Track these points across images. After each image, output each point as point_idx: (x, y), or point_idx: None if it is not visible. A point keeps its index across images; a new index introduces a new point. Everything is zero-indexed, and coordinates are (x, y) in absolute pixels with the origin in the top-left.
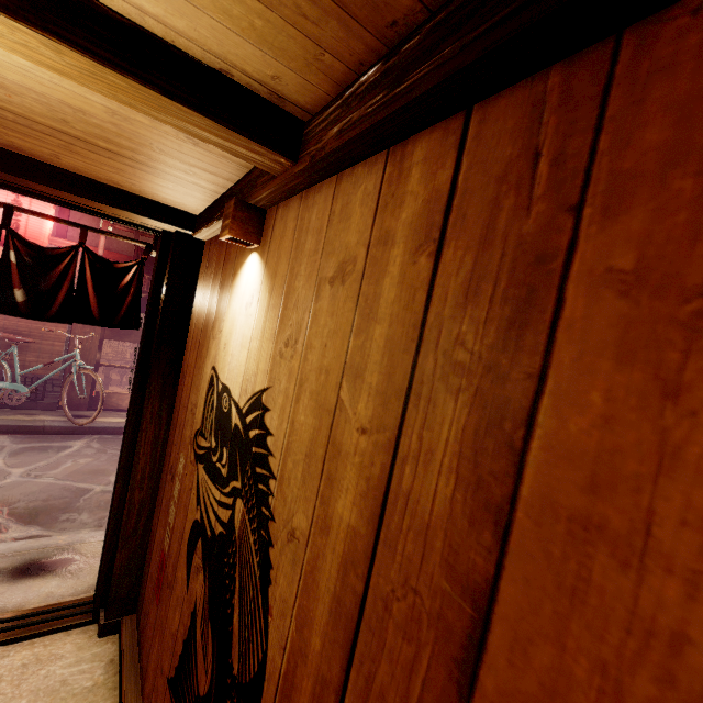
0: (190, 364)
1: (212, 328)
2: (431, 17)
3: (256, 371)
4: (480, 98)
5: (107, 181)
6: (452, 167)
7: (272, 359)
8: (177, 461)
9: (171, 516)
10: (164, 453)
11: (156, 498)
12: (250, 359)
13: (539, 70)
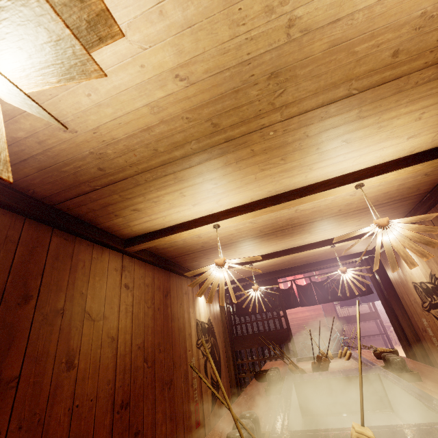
0: (401, 291)
1: (402, 274)
2: (412, 209)
3: (425, 270)
4: (426, 213)
5: (348, 254)
6: (430, 220)
7: (427, 264)
8: (422, 324)
9: (435, 342)
10: (414, 330)
11: (425, 349)
12: (421, 269)
13: (431, 209)
